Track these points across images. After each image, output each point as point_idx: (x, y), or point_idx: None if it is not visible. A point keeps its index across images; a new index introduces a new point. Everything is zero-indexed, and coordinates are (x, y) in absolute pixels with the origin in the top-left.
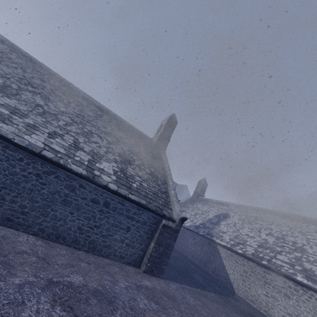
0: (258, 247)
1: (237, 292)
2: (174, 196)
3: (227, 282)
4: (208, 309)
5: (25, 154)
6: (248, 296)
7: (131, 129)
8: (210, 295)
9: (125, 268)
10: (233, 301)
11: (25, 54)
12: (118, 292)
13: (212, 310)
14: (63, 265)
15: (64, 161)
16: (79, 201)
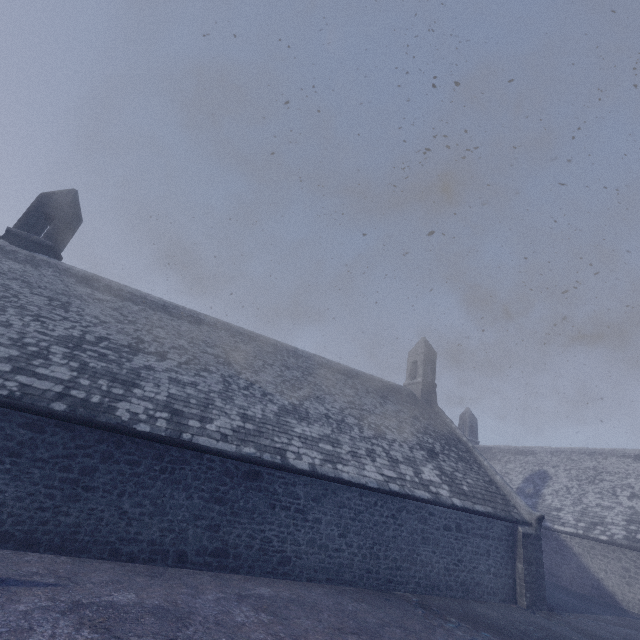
0: (628, 524)
1: (626, 606)
2: (505, 485)
3: (602, 594)
4: (627, 636)
5: (376, 496)
6: None
7: (385, 386)
8: (608, 619)
9: (510, 608)
10: (635, 621)
11: (240, 331)
12: (550, 635)
13: (632, 636)
14: (483, 619)
15: (408, 489)
16: (435, 533)
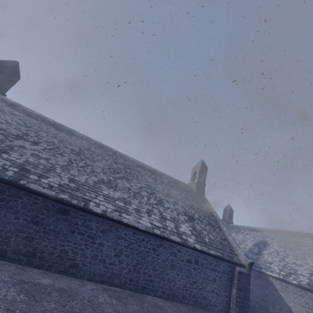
0: (310, 276)
1: None
2: (234, 242)
3: None
4: None
5: (144, 235)
6: None
7: (175, 182)
8: None
9: None
10: None
11: (96, 142)
12: None
13: None
14: None
15: (166, 234)
16: (180, 263)
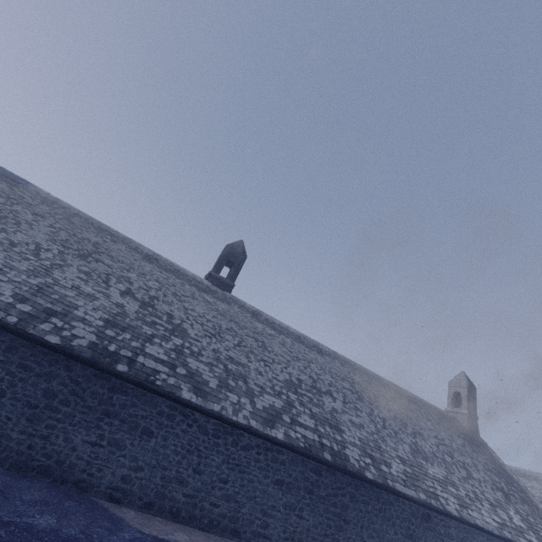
0: None
1: None
2: None
3: None
4: None
5: (496, 541)
6: None
7: (441, 415)
8: None
9: None
10: None
11: (344, 359)
12: None
13: None
14: None
15: (515, 537)
16: None
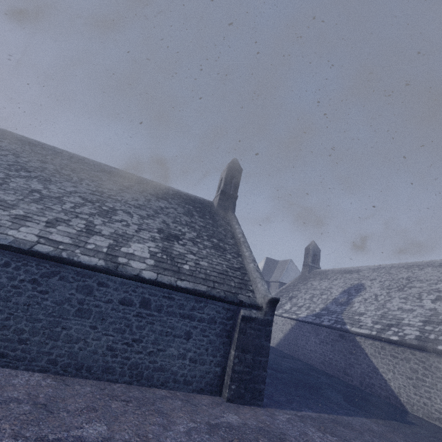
0: (424, 325)
1: (410, 409)
2: (255, 271)
3: (388, 395)
4: None
5: (11, 256)
6: (431, 413)
7: (178, 194)
8: (357, 422)
9: (194, 400)
10: (404, 426)
11: (21, 138)
12: None
13: None
14: (76, 411)
15: (69, 253)
16: (103, 307)
